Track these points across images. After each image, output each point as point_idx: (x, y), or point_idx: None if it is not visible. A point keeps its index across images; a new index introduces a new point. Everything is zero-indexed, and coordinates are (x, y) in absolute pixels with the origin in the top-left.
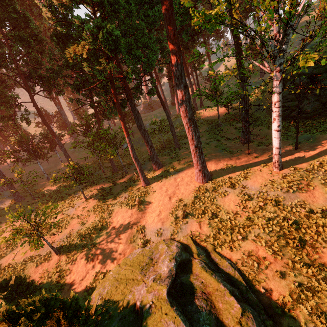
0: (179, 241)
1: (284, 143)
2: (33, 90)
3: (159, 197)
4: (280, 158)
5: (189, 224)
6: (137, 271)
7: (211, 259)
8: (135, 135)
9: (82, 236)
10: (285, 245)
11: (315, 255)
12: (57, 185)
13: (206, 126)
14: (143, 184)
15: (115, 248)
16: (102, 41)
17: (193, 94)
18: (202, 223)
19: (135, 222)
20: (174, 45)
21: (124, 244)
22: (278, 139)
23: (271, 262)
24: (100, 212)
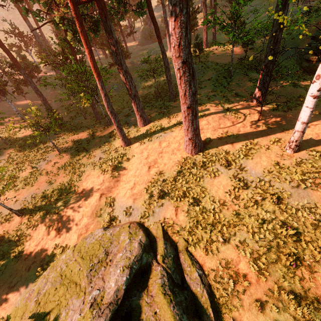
0: (147, 228)
1: None
2: None
3: (137, 165)
4: (302, 137)
5: (164, 207)
6: (85, 270)
7: (179, 262)
8: None
9: (47, 199)
10: (276, 262)
11: (311, 282)
12: (33, 129)
13: (213, 72)
14: (122, 144)
15: (78, 220)
16: None
17: None
18: (180, 209)
19: (105, 192)
20: None
21: (88, 218)
22: (311, 110)
23: (252, 284)
24: (71, 172)
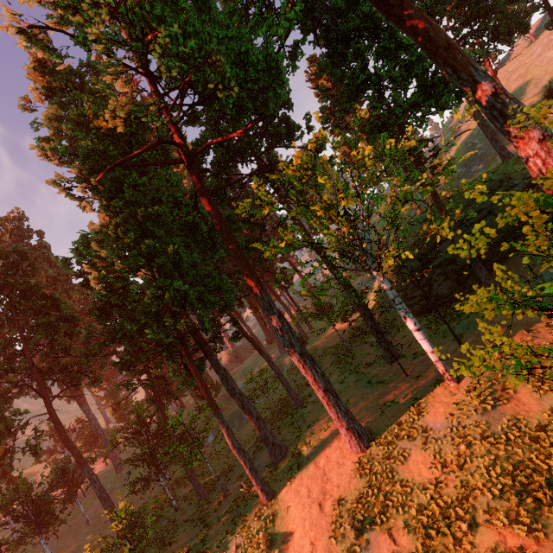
0: None
1: (444, 342)
2: (50, 392)
3: (300, 514)
4: (446, 365)
5: (373, 543)
6: None
7: None
8: (224, 412)
9: None
10: (536, 505)
11: None
12: None
13: (330, 357)
14: (263, 499)
15: None
16: (169, 299)
17: (294, 319)
18: (394, 531)
19: None
20: (252, 279)
21: None
22: (425, 340)
23: (535, 552)
24: None
